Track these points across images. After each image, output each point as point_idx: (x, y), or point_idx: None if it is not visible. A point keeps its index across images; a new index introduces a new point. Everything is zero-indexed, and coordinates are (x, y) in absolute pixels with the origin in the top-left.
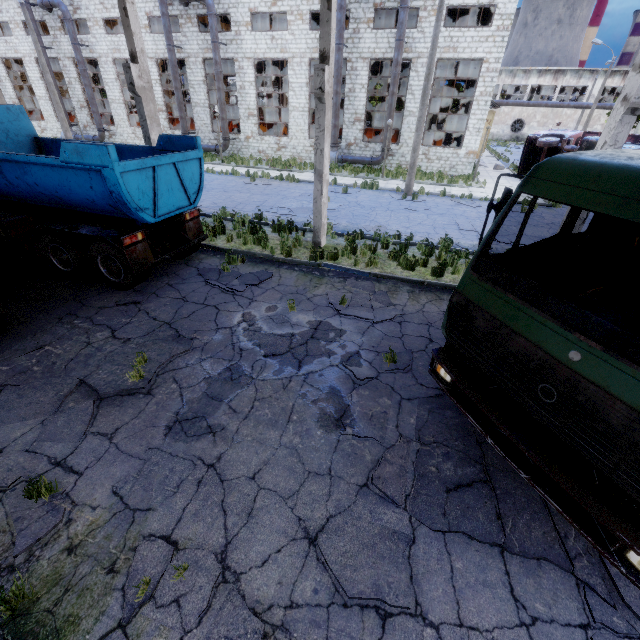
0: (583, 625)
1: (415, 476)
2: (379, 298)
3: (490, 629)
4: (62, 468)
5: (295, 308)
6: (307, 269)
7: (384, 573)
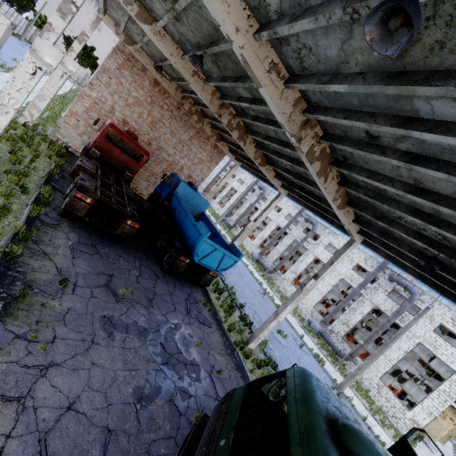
0: None
1: None
2: None
3: None
4: (74, 286)
5: (198, 346)
6: (228, 344)
7: None
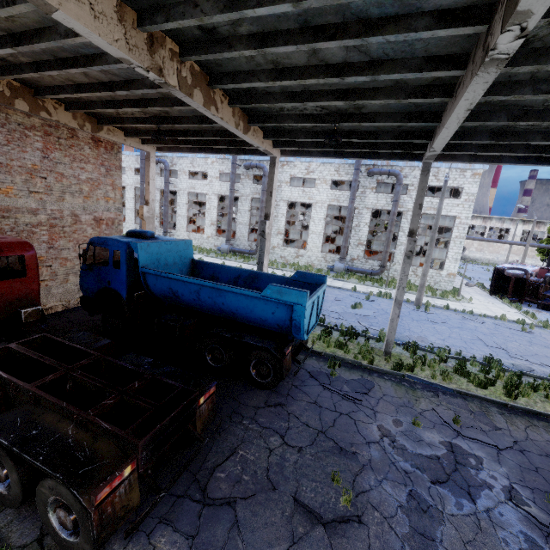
0: None
1: None
2: (481, 419)
3: None
4: None
5: (421, 425)
6: (395, 379)
7: None
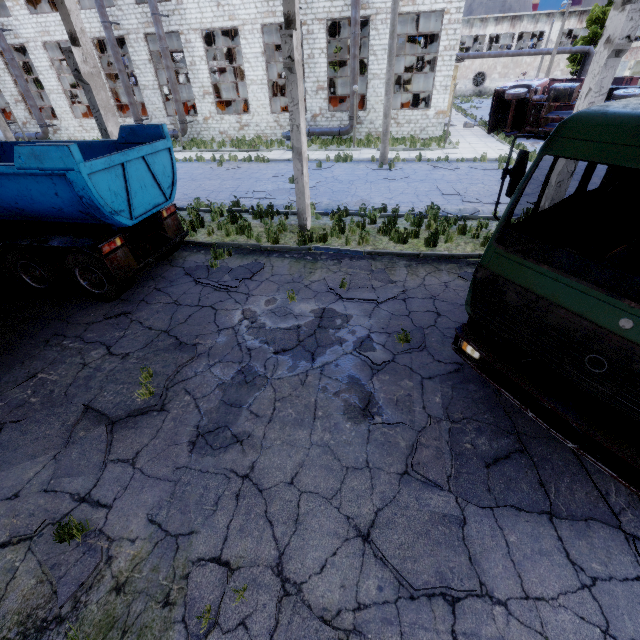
0: (639, 577)
1: (452, 456)
2: (378, 277)
3: (555, 596)
4: (88, 504)
5: (295, 298)
6: (298, 255)
7: (444, 559)
